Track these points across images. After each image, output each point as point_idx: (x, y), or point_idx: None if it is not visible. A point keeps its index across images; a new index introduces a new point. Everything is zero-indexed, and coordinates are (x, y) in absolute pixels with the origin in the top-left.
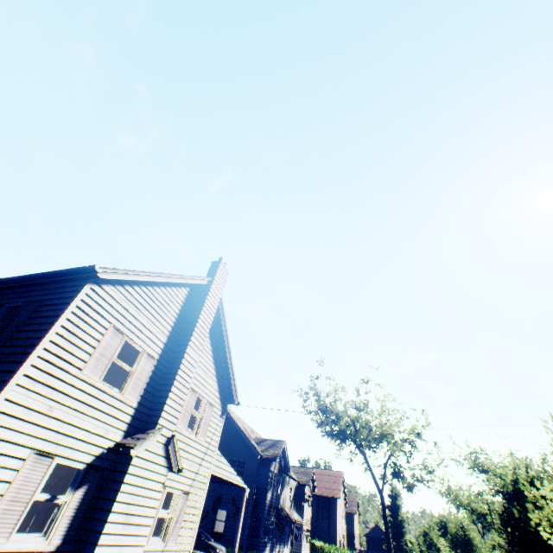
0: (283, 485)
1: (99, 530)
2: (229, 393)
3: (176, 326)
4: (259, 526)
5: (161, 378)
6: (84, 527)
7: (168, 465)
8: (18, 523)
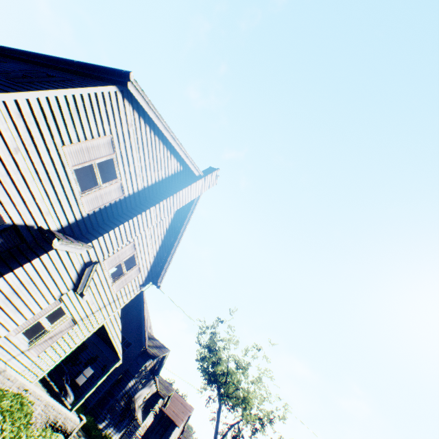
0: (146, 384)
1: None
2: (157, 274)
3: (155, 186)
4: (109, 401)
5: (118, 213)
6: None
7: (76, 283)
8: None
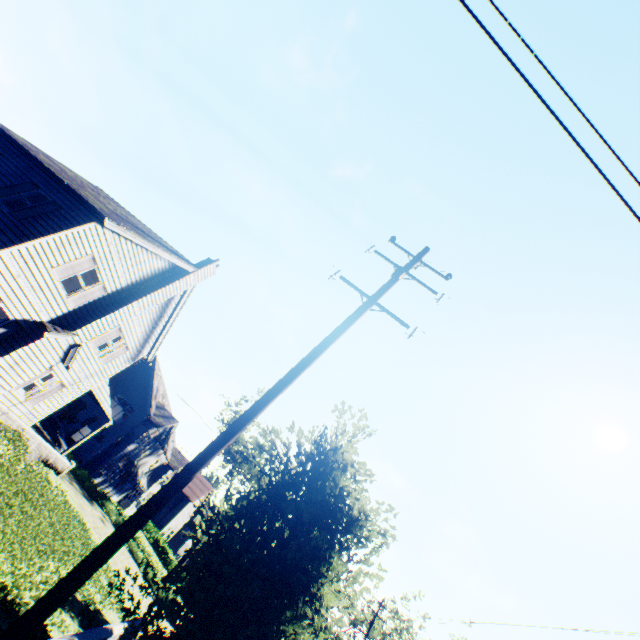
0: (153, 453)
1: None
2: (149, 351)
3: (141, 282)
4: (106, 460)
5: (102, 306)
6: None
7: (64, 359)
8: None
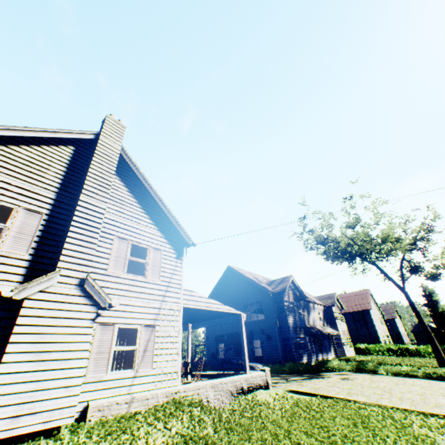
0: (308, 310)
1: None
2: (182, 238)
3: (67, 182)
4: (289, 344)
5: (62, 231)
6: None
7: (94, 303)
8: None
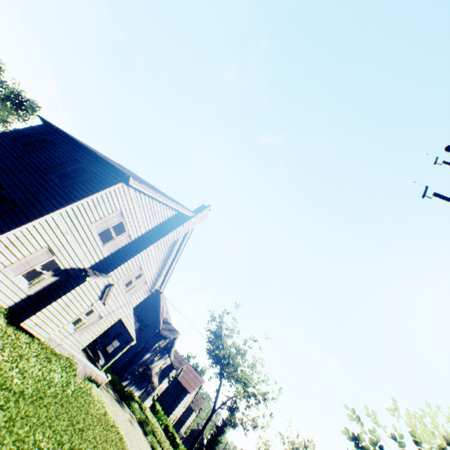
0: (162, 357)
1: (51, 301)
2: (161, 283)
3: (155, 228)
4: (130, 367)
5: (128, 250)
6: (46, 295)
7: (101, 297)
8: (23, 272)
